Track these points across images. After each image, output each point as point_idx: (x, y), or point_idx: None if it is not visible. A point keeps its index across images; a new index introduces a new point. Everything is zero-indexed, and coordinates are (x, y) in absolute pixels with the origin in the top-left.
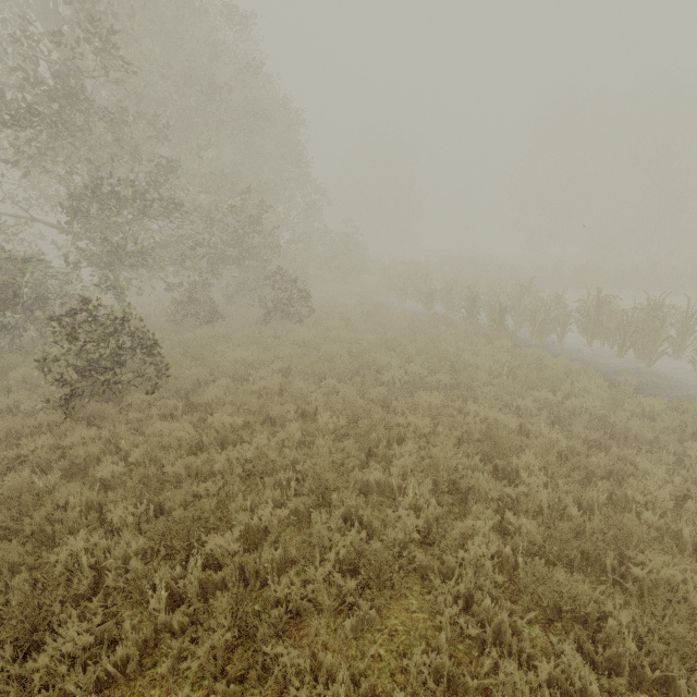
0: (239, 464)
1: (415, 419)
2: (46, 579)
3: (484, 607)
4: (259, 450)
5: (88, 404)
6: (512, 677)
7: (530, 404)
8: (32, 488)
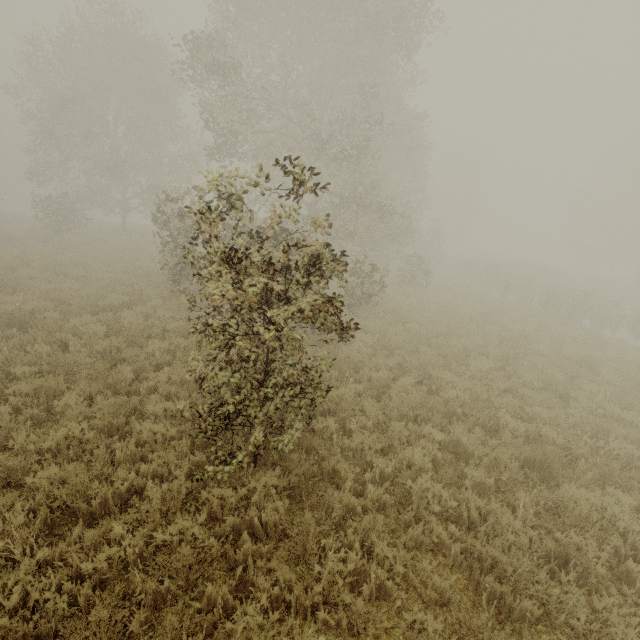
0: (461, 346)
1: (539, 347)
2: (410, 364)
3: (595, 401)
4: (464, 343)
5: (358, 310)
6: (613, 409)
7: (601, 355)
8: (373, 336)
